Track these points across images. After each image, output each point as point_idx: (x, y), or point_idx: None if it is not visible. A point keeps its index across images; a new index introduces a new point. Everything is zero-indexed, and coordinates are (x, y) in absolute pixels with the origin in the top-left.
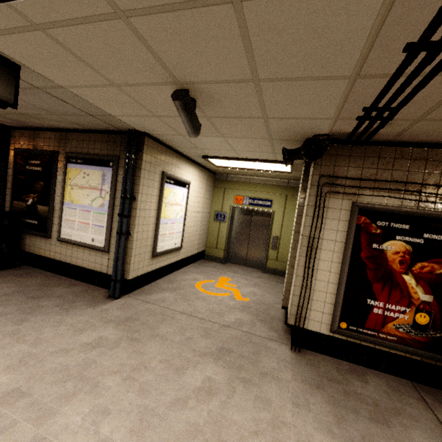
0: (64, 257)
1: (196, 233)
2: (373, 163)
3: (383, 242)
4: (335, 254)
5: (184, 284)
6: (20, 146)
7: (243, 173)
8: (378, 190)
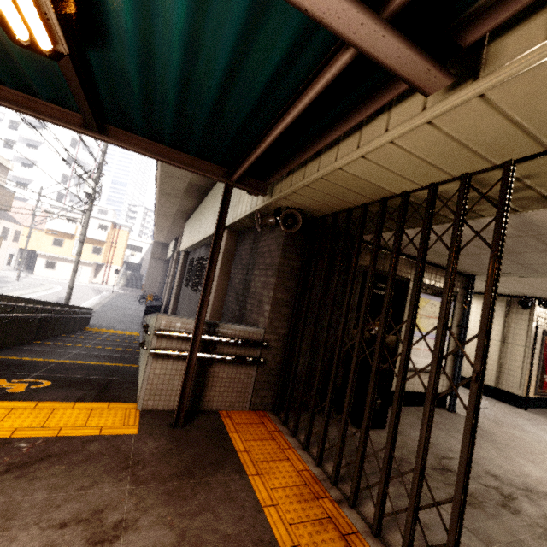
0: (406, 387)
1: None
2: None
3: None
4: (537, 356)
5: None
6: (365, 263)
7: None
8: None
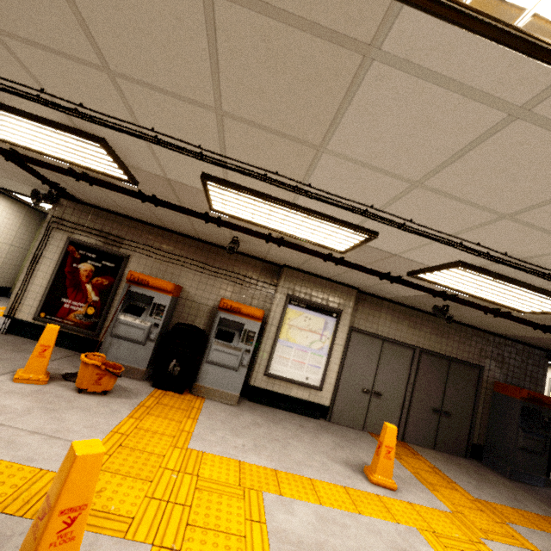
0: None
1: None
2: (86, 216)
3: (80, 264)
4: (50, 268)
5: None
6: None
7: None
8: (85, 233)
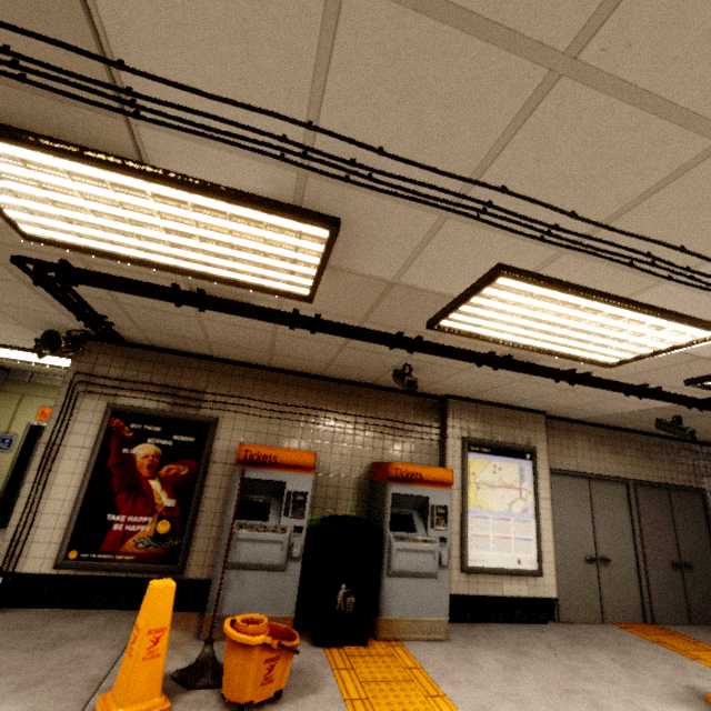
0: None
1: None
2: (136, 365)
3: (135, 446)
4: (79, 463)
5: None
6: None
7: (57, 373)
8: (138, 392)
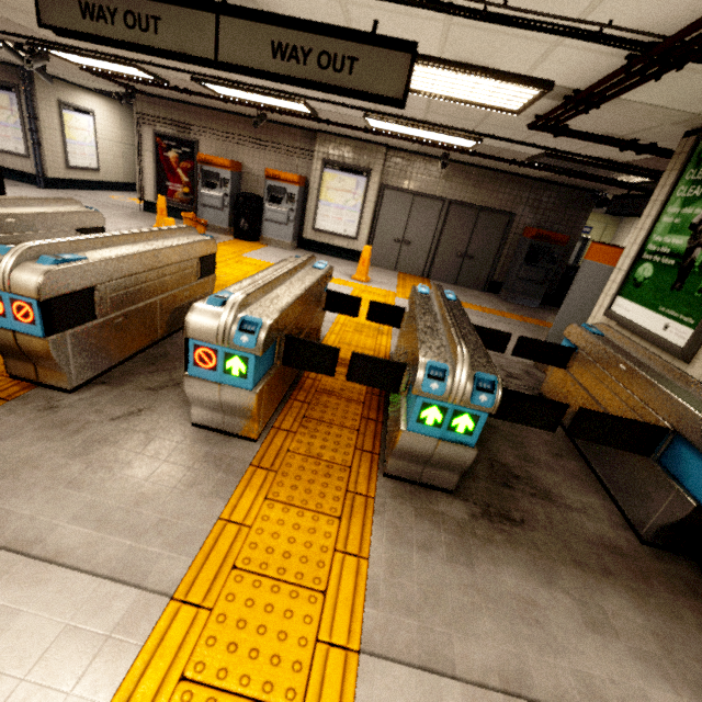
0: None
1: (118, 162)
2: (158, 108)
3: (168, 153)
4: (151, 159)
5: (100, 195)
6: None
7: None
8: (163, 124)
